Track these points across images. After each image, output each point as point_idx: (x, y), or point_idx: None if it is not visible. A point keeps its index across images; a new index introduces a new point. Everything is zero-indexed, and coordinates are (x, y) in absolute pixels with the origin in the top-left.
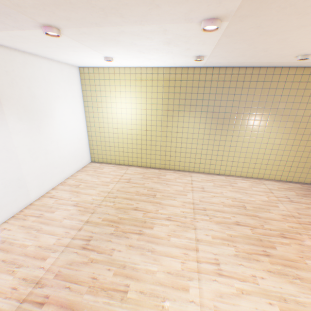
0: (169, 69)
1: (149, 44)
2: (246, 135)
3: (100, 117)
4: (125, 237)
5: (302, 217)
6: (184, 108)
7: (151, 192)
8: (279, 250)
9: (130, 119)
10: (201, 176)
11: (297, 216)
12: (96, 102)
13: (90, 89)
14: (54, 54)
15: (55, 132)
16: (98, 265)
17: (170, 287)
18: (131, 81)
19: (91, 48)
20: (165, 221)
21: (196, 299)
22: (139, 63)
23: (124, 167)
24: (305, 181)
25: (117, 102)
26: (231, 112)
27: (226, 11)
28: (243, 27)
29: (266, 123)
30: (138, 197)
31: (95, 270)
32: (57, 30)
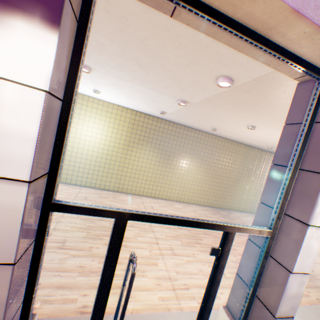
0: (136, 112)
1: (140, 96)
2: (182, 170)
3: None
4: (99, 238)
5: None
6: (143, 142)
7: None
8: (204, 240)
9: (94, 142)
10: (149, 199)
11: None
12: None
13: None
14: None
15: None
16: (81, 258)
17: (145, 264)
18: (103, 111)
19: (94, 82)
20: (130, 227)
21: (163, 268)
22: (116, 101)
23: (76, 187)
24: (213, 206)
25: (84, 124)
26: (174, 152)
27: (192, 101)
28: (195, 109)
29: (194, 163)
30: None
31: (81, 262)
32: (90, 70)
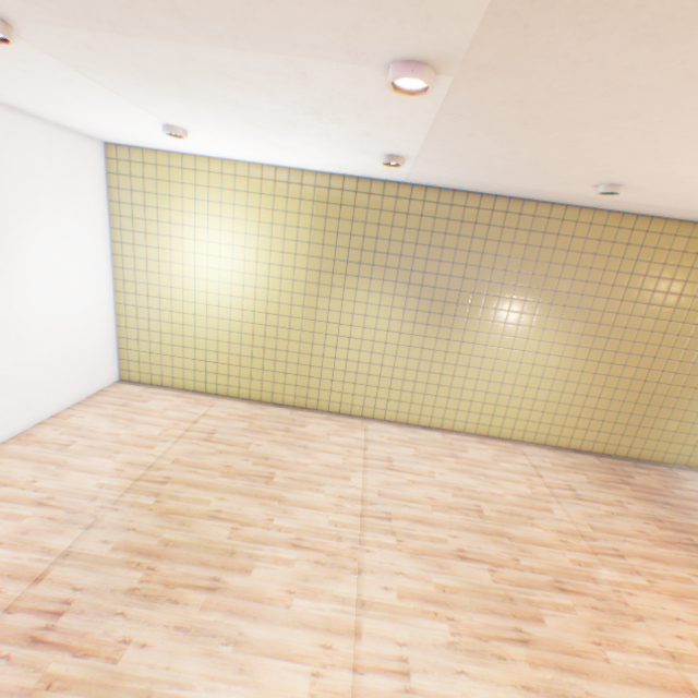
0: (329, 178)
1: (270, 107)
2: (491, 343)
3: (153, 272)
4: (169, 600)
5: (599, 537)
6: (360, 269)
7: (264, 468)
8: (551, 626)
9: (230, 284)
10: (390, 429)
11: (589, 534)
12: (146, 233)
13: (131, 199)
14: (22, 96)
15: (12, 300)
16: (67, 696)
17: None
18: (237, 194)
19: (120, 94)
20: (288, 551)
21: None
22: (256, 154)
23: (204, 399)
24: (606, 451)
25: (198, 239)
26: (460, 289)
27: (446, 46)
28: (487, 97)
29: (532, 320)
30: (228, 480)
31: None
32: None
